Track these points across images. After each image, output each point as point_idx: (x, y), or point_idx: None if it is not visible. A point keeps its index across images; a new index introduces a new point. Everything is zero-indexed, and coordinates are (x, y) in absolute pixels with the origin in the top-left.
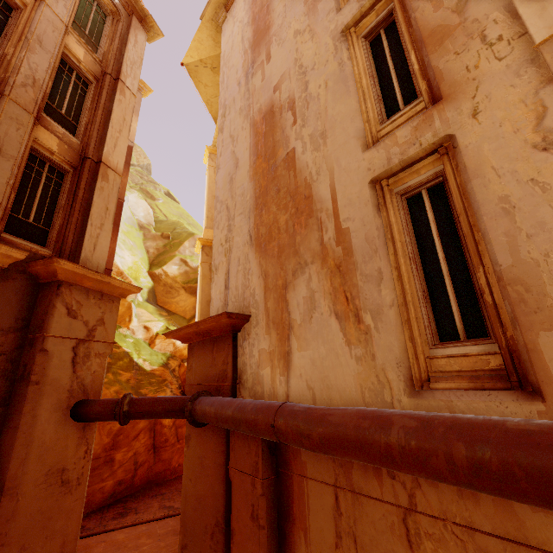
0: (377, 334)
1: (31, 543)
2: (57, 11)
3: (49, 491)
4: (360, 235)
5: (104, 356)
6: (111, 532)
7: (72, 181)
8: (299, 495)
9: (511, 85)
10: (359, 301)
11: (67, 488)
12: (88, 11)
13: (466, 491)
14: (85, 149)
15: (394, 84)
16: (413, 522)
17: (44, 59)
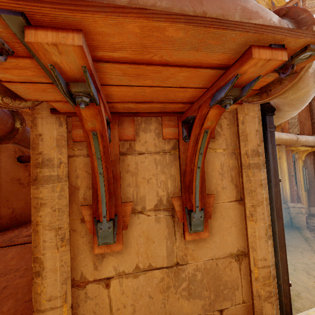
0: None
1: (11, 200)
2: None
3: (14, 185)
4: None
5: None
6: None
7: None
8: None
9: None
10: None
11: (23, 186)
12: None
13: None
14: None
15: None
16: None
17: None
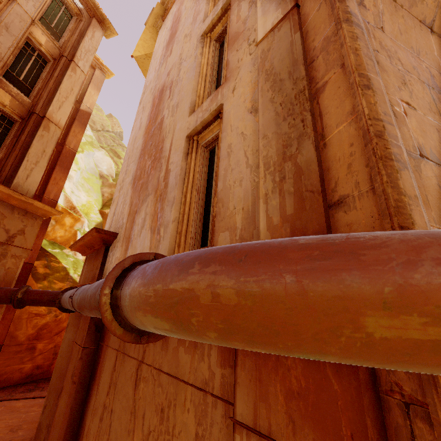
0: (162, 242)
1: None
2: (26, 8)
3: None
4: (173, 173)
5: (19, 258)
6: (14, 401)
7: (18, 128)
8: (102, 360)
9: (250, 71)
10: (161, 219)
11: None
12: (57, 11)
13: (165, 344)
14: (35, 106)
15: (222, 72)
16: (140, 370)
17: (8, 40)
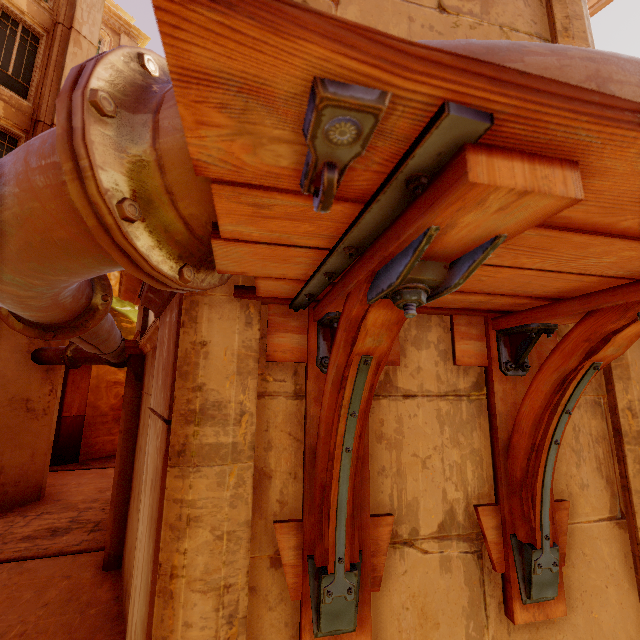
0: None
1: (1, 447)
2: None
3: (15, 413)
4: None
5: None
6: (106, 469)
7: None
8: (141, 407)
9: None
10: None
11: (34, 415)
12: None
13: None
14: (37, 111)
15: None
16: None
17: None
